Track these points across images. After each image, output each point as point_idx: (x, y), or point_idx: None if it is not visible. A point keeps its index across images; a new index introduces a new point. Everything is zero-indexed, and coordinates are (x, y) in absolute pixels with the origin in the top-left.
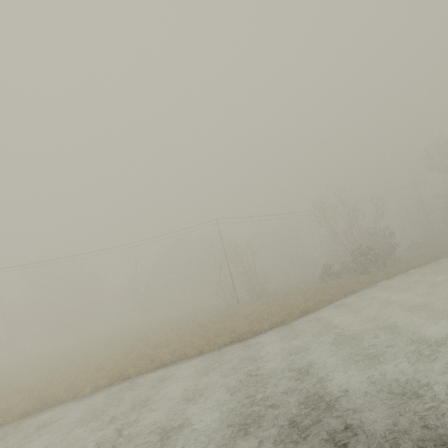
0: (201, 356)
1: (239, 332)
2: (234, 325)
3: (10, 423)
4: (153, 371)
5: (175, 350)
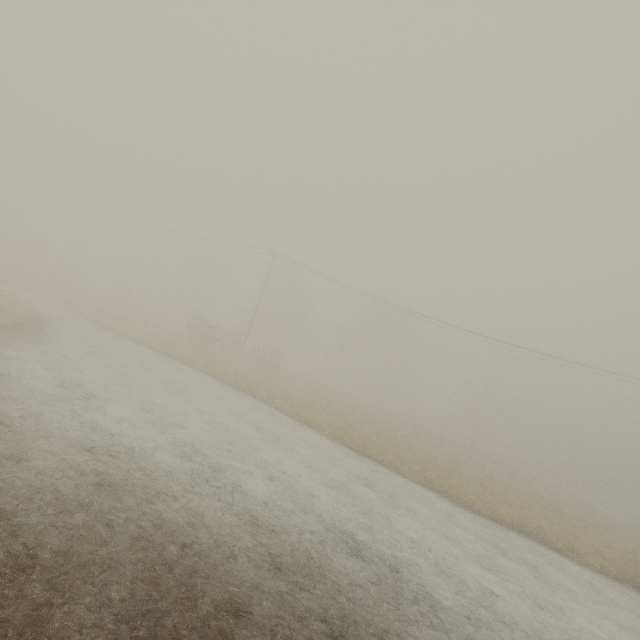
0: None
1: None
2: None
3: (504, 527)
4: None
5: None
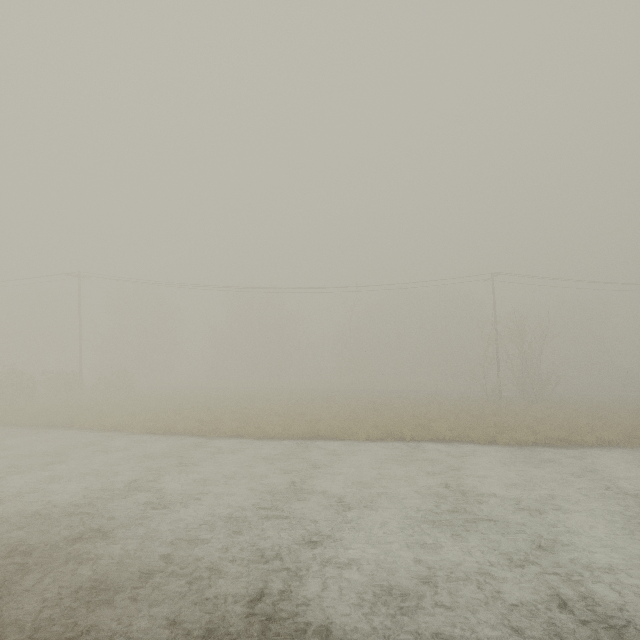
0: (493, 446)
1: (544, 435)
2: (528, 424)
3: (294, 439)
4: (431, 442)
5: (447, 428)
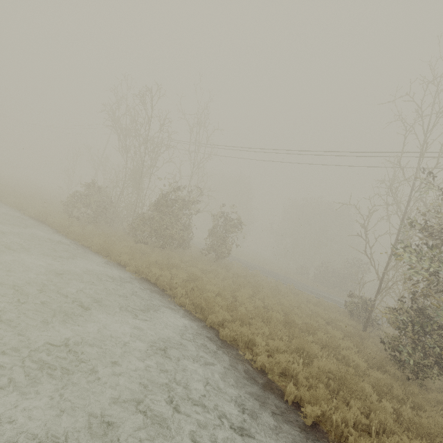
0: None
1: None
2: None
3: None
4: None
5: None
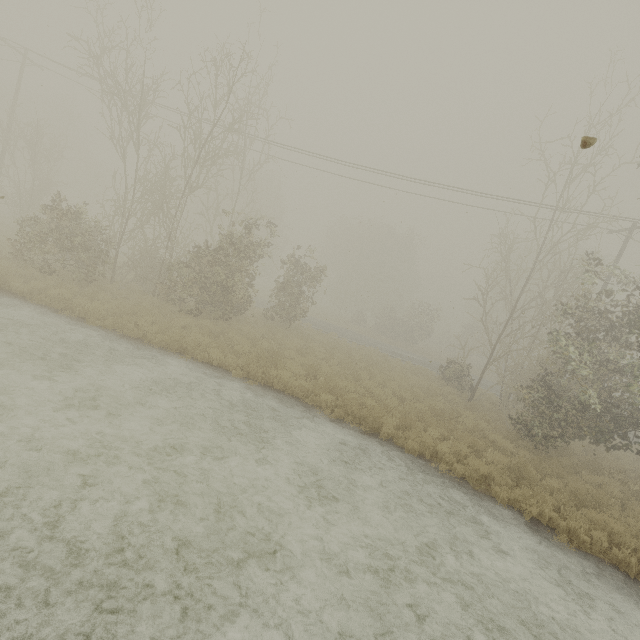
0: None
1: None
2: None
3: None
4: None
5: None
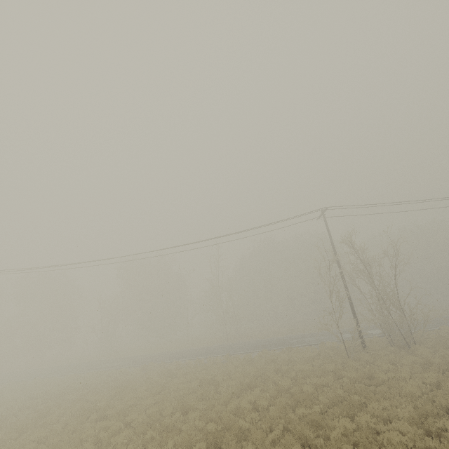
0: None
1: None
2: (401, 448)
3: None
4: None
5: None
